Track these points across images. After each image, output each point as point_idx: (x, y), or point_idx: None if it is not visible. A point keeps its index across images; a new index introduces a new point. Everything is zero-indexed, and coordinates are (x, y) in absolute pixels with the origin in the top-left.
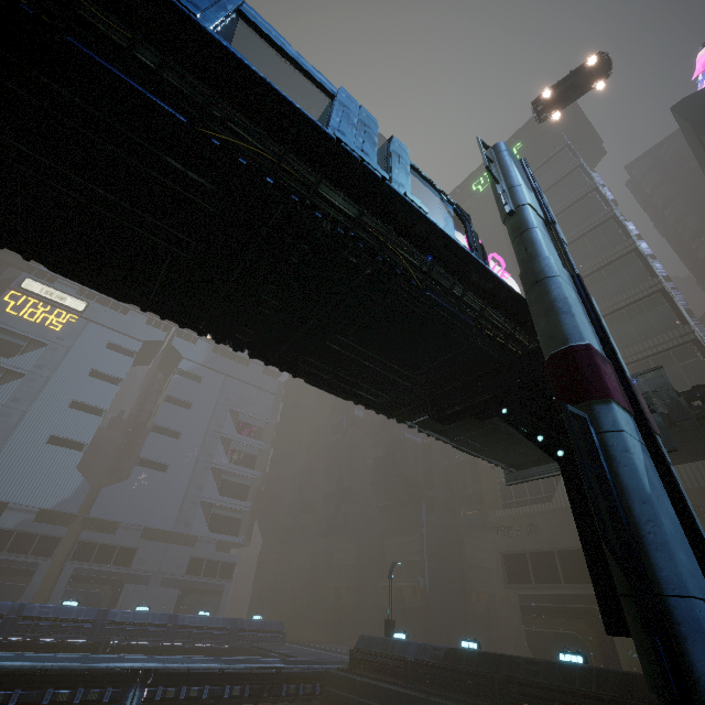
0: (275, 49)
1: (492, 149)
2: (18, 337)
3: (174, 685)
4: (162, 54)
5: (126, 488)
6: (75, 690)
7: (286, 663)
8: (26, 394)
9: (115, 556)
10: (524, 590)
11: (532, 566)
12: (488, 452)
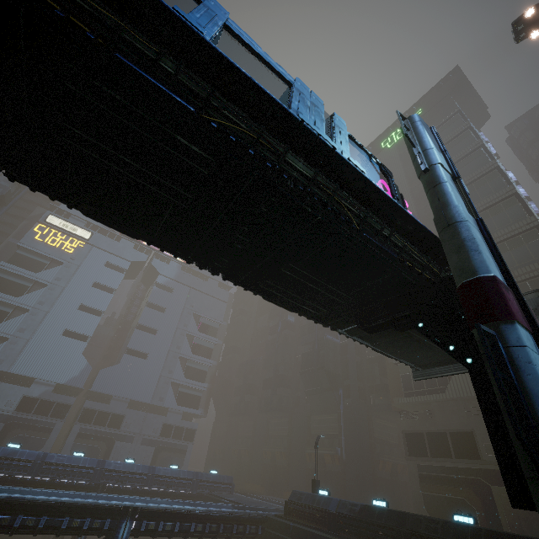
0: (250, 51)
1: (408, 119)
2: (43, 257)
3: (154, 520)
4: (178, 62)
5: (117, 370)
6: (84, 519)
7: (236, 508)
8: (48, 299)
9: (109, 420)
10: (422, 462)
11: (428, 443)
12: (400, 354)
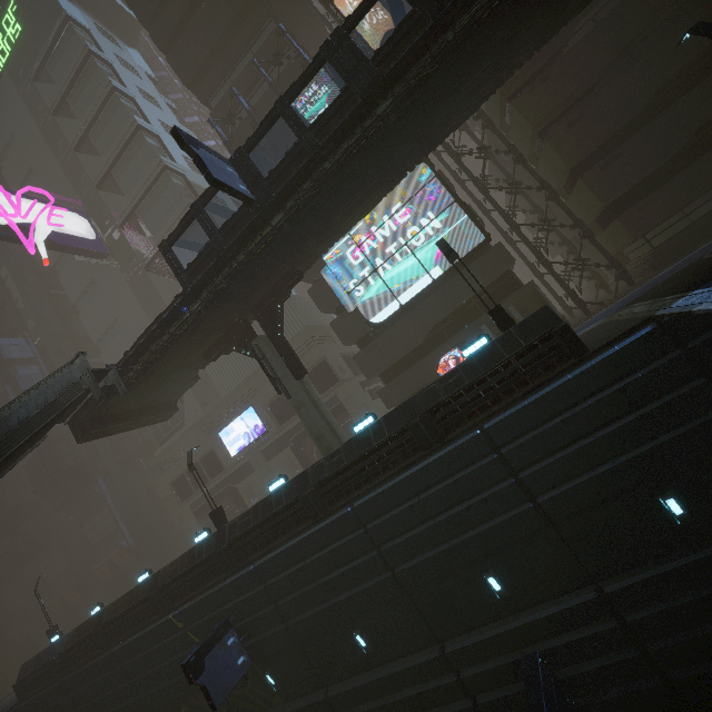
0: None
1: None
2: None
3: None
4: None
5: None
6: None
7: None
8: None
9: None
10: (192, 501)
11: (191, 480)
12: None
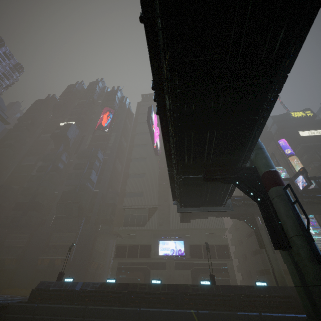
0: None
1: None
2: None
3: None
4: None
5: None
6: None
7: None
8: None
9: None
10: (121, 261)
11: (128, 251)
12: (186, 197)
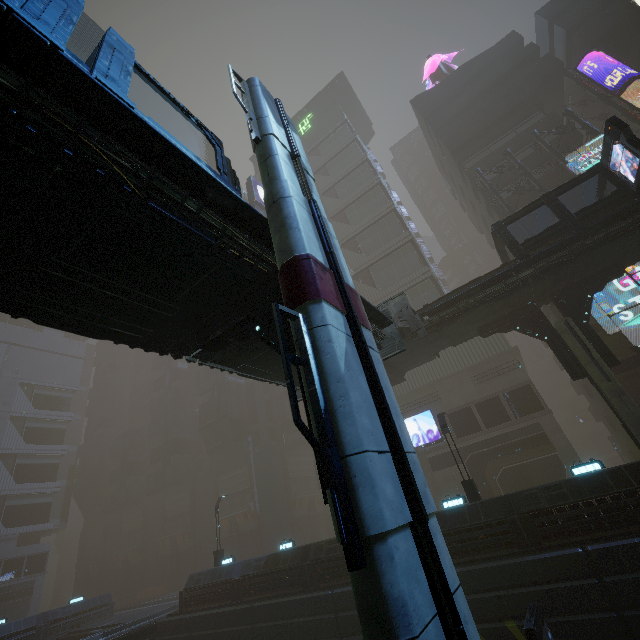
0: None
1: (247, 82)
2: None
3: None
4: None
5: None
6: None
7: (107, 635)
8: None
9: None
10: None
11: None
12: (273, 375)
